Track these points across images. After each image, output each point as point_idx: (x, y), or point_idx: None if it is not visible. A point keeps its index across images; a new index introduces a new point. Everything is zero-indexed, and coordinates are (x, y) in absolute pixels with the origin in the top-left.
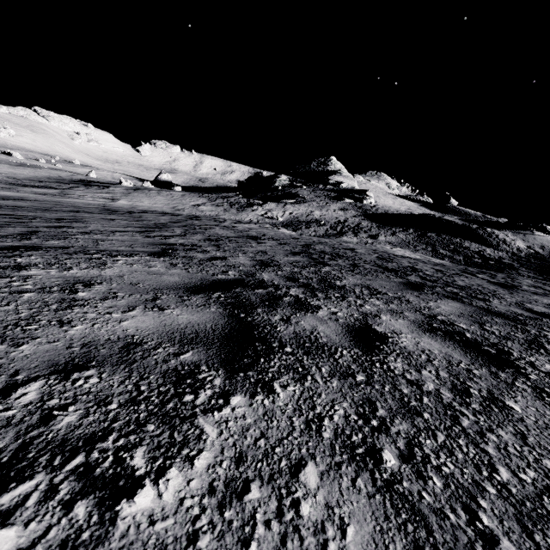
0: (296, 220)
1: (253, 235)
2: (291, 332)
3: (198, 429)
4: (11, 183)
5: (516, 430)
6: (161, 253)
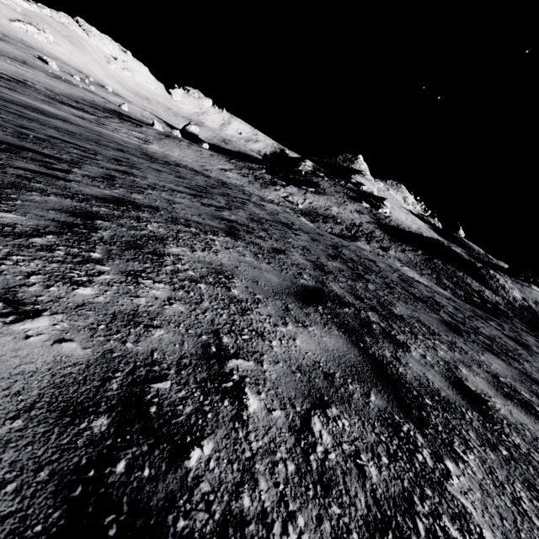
0: (314, 211)
1: (285, 222)
2: (413, 377)
3: (457, 499)
4: (50, 96)
5: None
6: (233, 234)
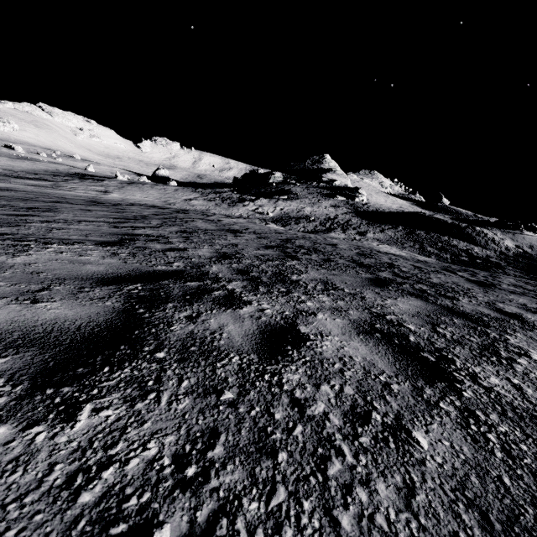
0: (286, 216)
1: (235, 229)
2: (187, 332)
3: None
4: (5, 175)
5: (405, 480)
6: (114, 243)
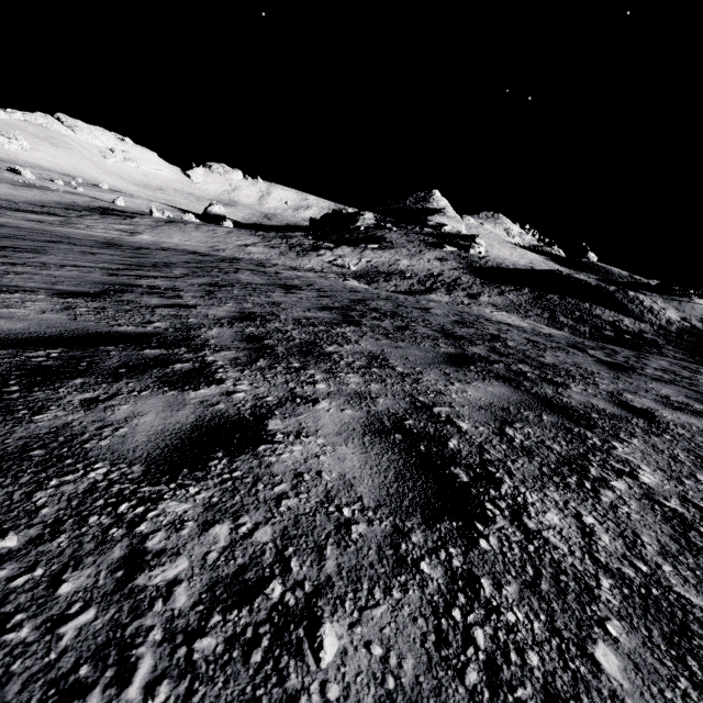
0: (373, 270)
1: (293, 284)
2: (57, 423)
3: None
4: (1, 206)
5: None
6: (86, 294)
